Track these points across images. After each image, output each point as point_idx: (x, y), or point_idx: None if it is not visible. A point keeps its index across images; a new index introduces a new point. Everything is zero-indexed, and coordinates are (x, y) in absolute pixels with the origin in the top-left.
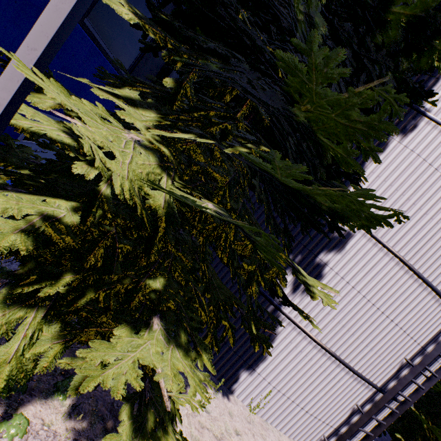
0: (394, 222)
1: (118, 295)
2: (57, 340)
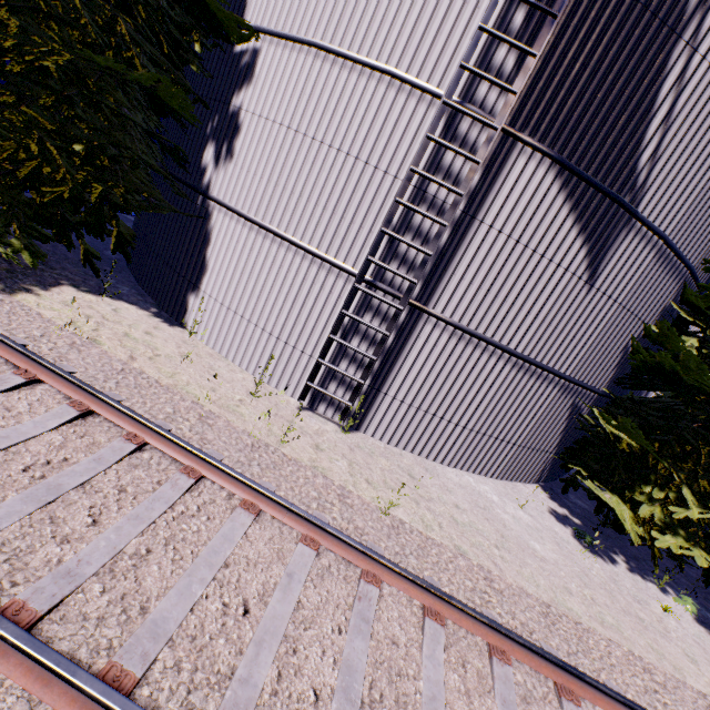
0: None
1: None
2: None
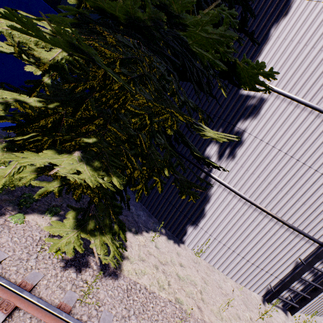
0: (308, 76)
1: None
2: (34, 172)
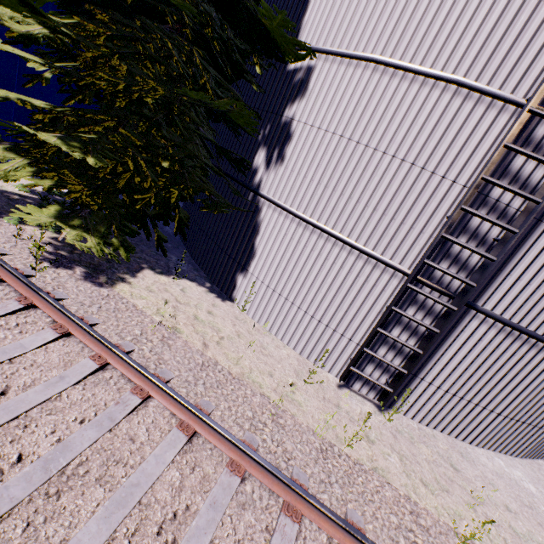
0: (358, 19)
1: (82, 165)
2: (31, 173)
